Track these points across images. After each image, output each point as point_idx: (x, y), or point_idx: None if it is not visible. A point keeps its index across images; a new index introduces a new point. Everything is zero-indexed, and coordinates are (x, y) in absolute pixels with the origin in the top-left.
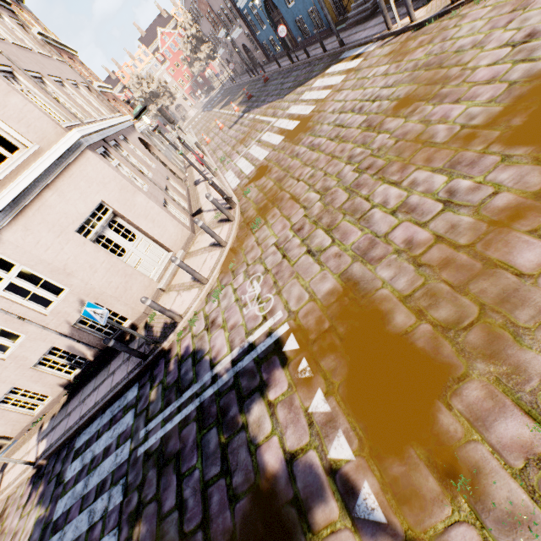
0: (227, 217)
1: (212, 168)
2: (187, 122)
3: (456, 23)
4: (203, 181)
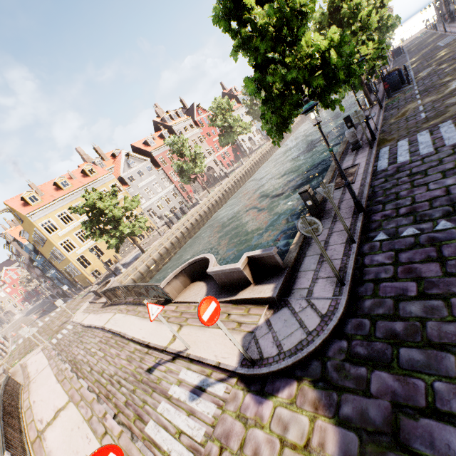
0: (3, 357)
1: (8, 345)
2: (11, 323)
3: (76, 300)
4: (1, 352)
